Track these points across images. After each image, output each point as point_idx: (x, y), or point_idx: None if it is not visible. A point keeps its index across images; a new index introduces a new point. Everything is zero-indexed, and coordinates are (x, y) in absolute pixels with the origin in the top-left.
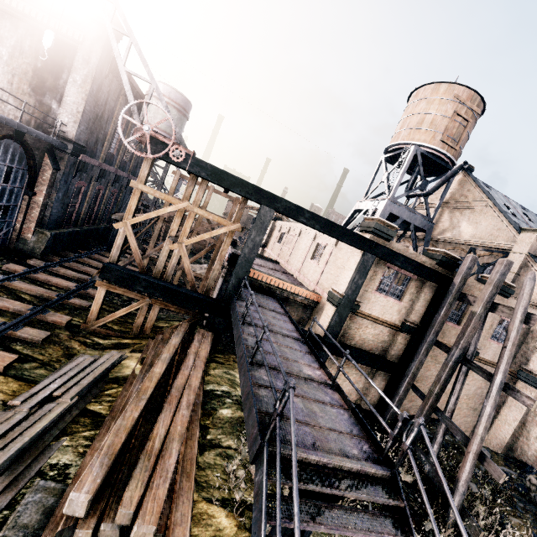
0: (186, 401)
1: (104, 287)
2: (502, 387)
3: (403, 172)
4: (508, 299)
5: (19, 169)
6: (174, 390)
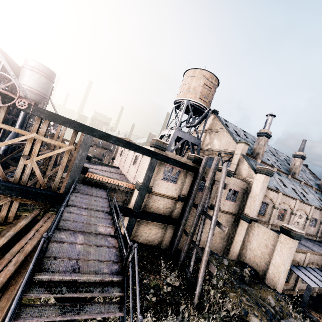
0: (15, 260)
1: None
2: (215, 223)
3: (182, 114)
4: (230, 177)
5: None
6: (8, 255)
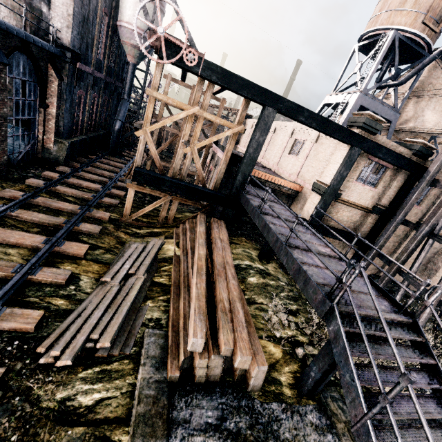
0: (230, 274)
1: (133, 188)
2: None
3: (378, 61)
4: None
5: (31, 82)
6: (218, 266)
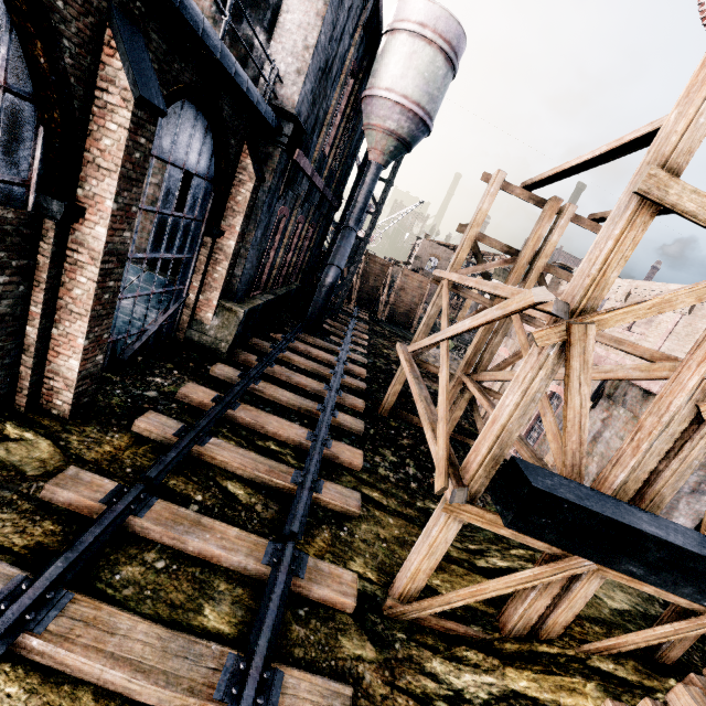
0: None
1: (464, 516)
2: None
3: None
4: None
5: (201, 180)
6: None
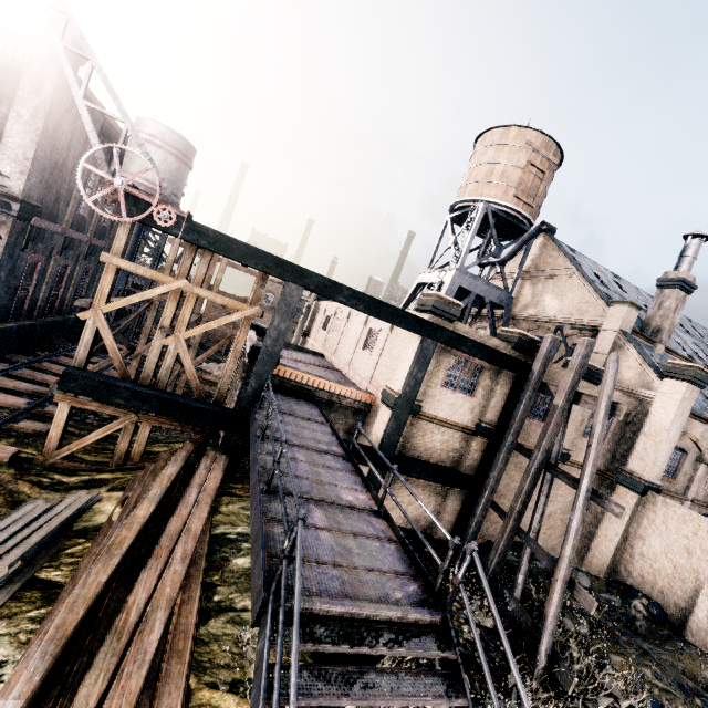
0: (182, 552)
1: (67, 402)
2: (589, 495)
3: (472, 235)
4: (598, 386)
5: None
6: (164, 538)
